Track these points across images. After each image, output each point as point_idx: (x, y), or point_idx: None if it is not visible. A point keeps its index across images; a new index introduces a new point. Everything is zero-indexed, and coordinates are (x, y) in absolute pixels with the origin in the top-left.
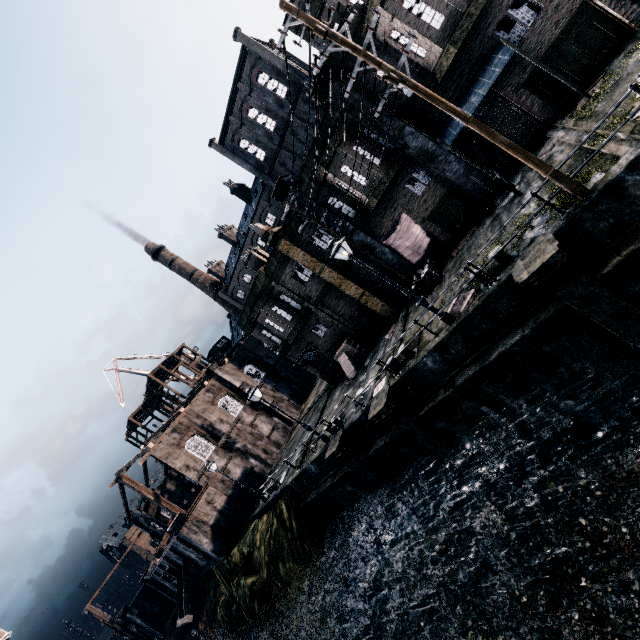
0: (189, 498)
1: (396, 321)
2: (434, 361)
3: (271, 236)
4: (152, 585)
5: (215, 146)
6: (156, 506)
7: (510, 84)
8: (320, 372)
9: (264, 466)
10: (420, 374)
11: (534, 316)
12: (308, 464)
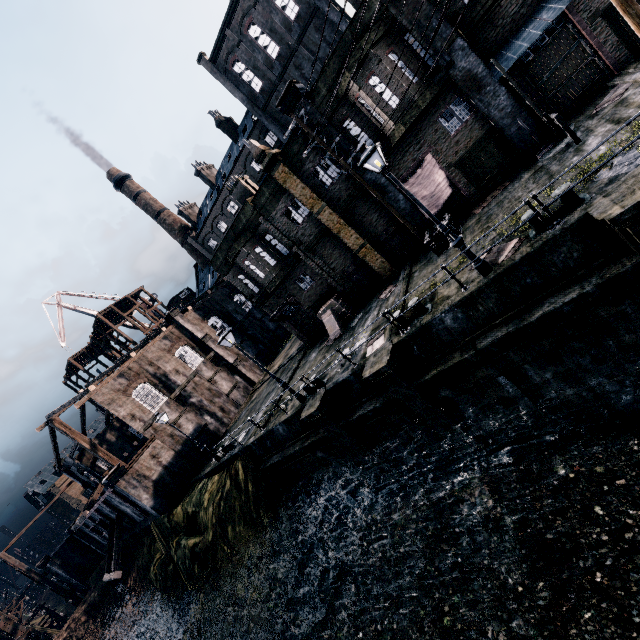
0: (130, 451)
1: (394, 282)
2: (454, 318)
3: (268, 158)
4: (79, 536)
5: (205, 63)
6: (92, 456)
7: (588, 8)
8: (297, 330)
9: (219, 425)
10: (433, 332)
11: (599, 271)
12: (276, 424)
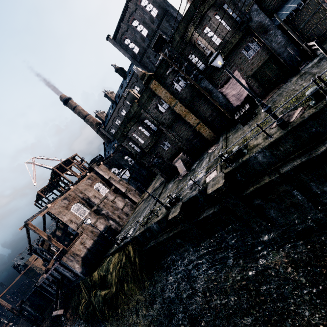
0: (69, 241)
1: (216, 143)
2: (264, 156)
3: (146, 77)
4: (40, 289)
5: (110, 40)
6: (48, 244)
7: None
8: (161, 172)
9: (117, 225)
10: (250, 165)
11: None
12: (152, 223)
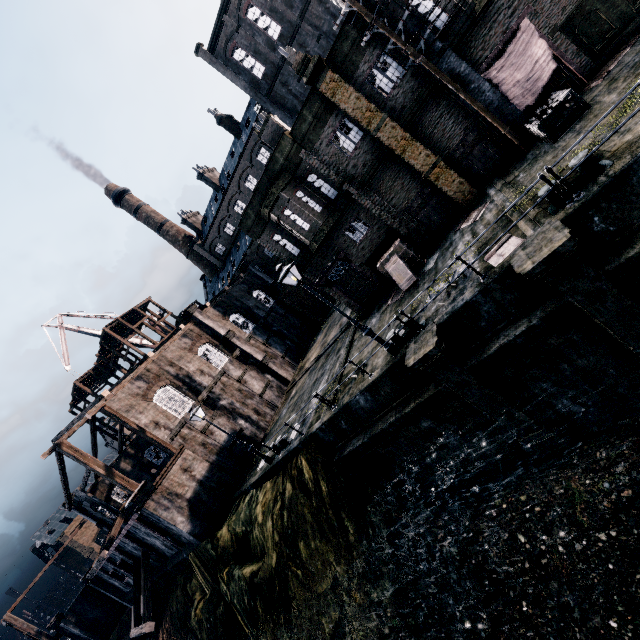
0: (148, 480)
1: (478, 205)
2: None
3: (312, 64)
4: (96, 585)
5: (203, 53)
6: (106, 489)
7: None
8: (347, 297)
9: (256, 429)
10: (632, 184)
11: None
12: (356, 394)
